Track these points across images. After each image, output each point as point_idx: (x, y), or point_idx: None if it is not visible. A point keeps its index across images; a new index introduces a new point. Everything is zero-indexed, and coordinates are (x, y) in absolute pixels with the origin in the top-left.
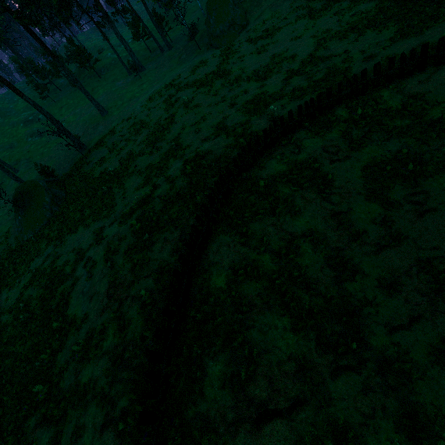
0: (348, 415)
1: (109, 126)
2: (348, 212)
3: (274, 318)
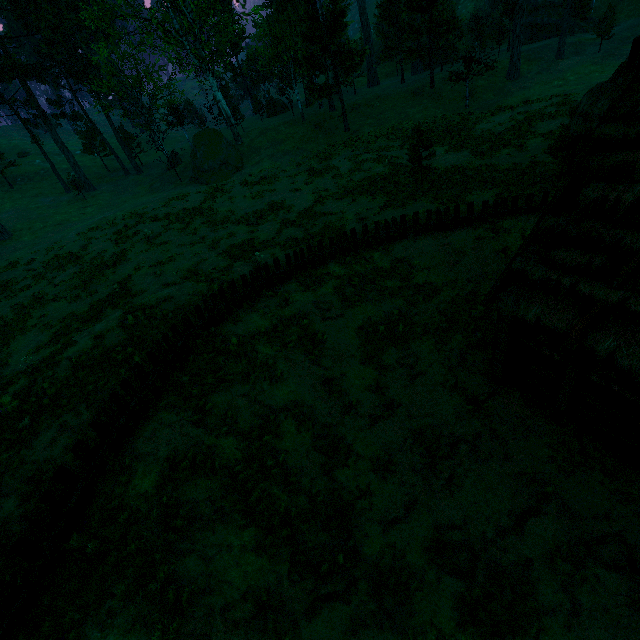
0: None
1: (9, 256)
2: (341, 378)
3: (228, 534)
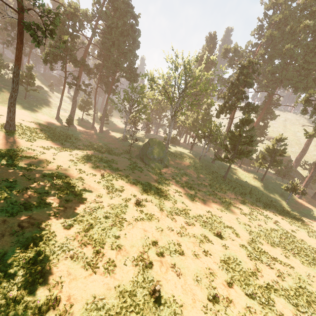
0: None
1: (8, 146)
2: None
3: None
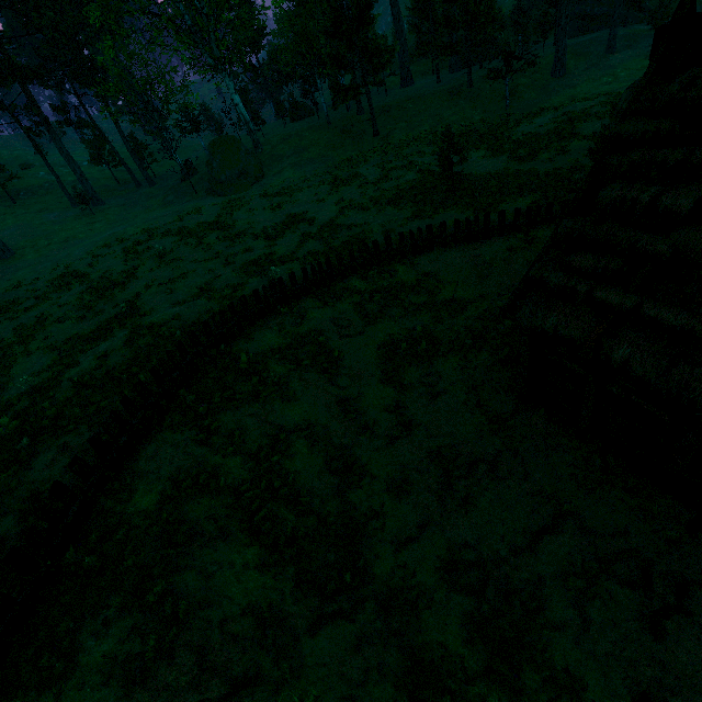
0: (325, 688)
1: (11, 275)
2: (358, 398)
3: (231, 552)
